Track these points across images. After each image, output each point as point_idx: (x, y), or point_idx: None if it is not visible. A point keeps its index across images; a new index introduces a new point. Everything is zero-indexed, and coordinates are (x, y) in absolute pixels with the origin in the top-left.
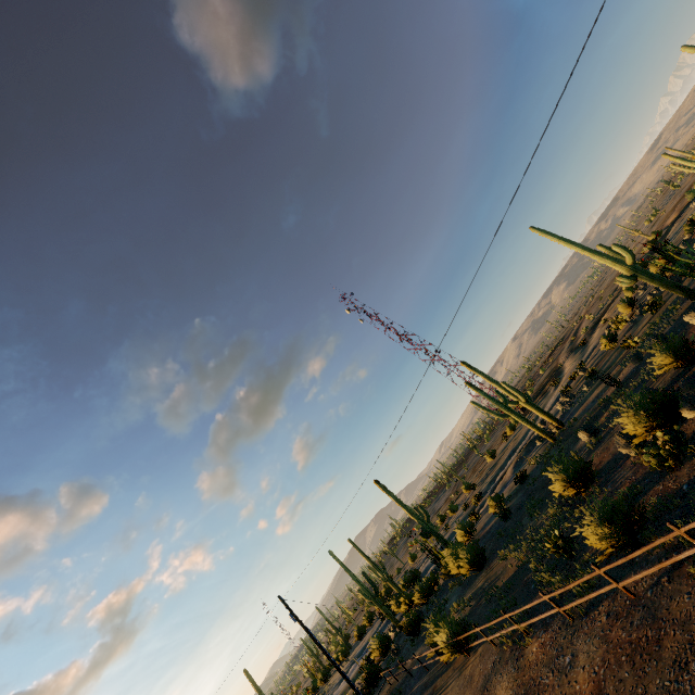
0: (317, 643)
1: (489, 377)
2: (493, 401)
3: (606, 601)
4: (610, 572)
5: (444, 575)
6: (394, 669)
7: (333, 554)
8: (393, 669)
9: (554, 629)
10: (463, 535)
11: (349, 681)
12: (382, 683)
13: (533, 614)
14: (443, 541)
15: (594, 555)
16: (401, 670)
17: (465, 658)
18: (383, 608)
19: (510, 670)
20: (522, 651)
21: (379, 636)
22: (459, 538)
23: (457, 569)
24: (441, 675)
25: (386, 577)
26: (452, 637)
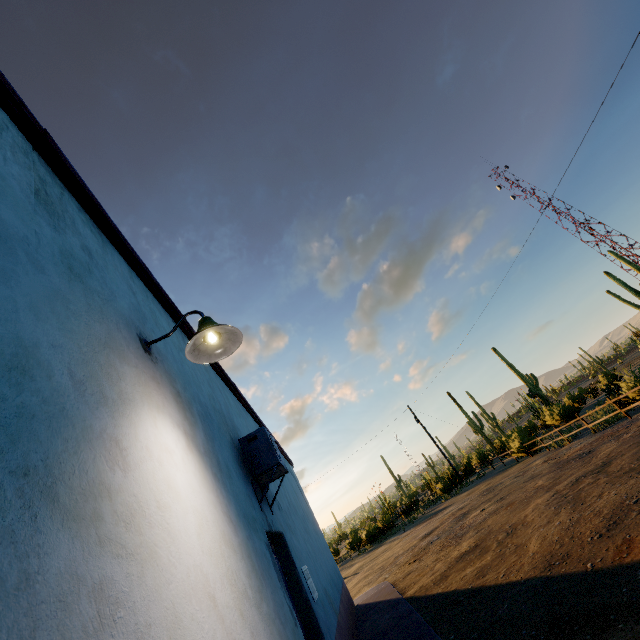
0: (431, 437)
1: (639, 268)
2: (633, 292)
3: (618, 423)
4: (635, 412)
5: (542, 426)
6: (485, 469)
7: (450, 395)
8: (484, 469)
9: (583, 438)
10: (569, 403)
11: (450, 463)
12: (475, 475)
13: (580, 436)
14: (547, 403)
15: (638, 407)
16: (489, 469)
17: (529, 458)
18: (486, 438)
19: (548, 455)
20: (561, 448)
21: (479, 453)
22: (566, 405)
23: (551, 421)
24: (511, 466)
25: (495, 424)
26: (521, 444)
